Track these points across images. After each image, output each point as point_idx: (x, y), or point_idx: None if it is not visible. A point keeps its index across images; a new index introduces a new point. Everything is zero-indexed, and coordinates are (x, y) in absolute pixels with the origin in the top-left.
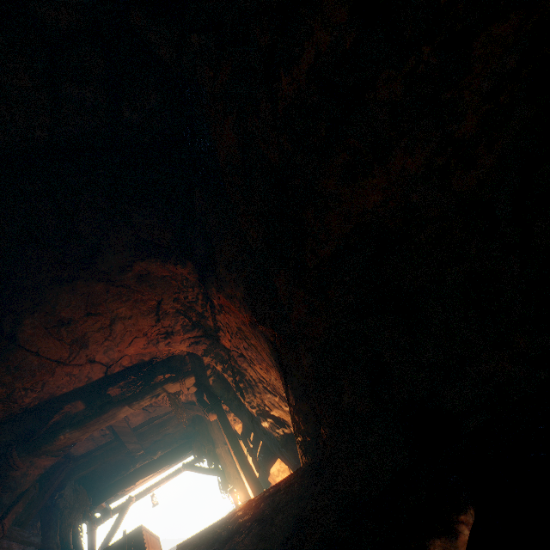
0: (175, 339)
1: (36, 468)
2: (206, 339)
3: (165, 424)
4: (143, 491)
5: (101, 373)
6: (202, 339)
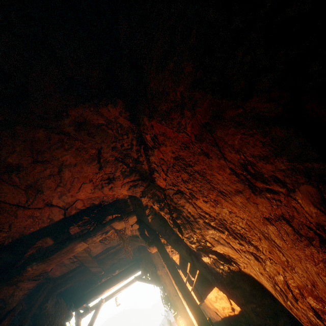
0: (117, 184)
1: (21, 290)
2: (143, 182)
3: (118, 252)
4: (109, 295)
5: (61, 215)
6: (139, 182)
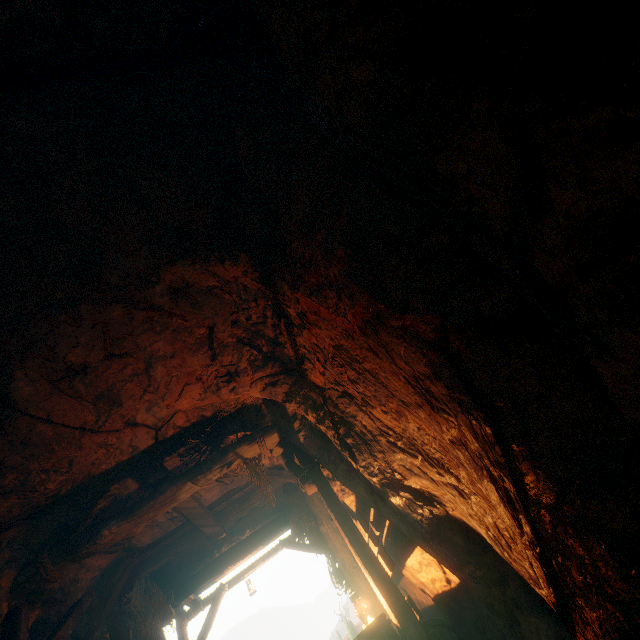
0: (242, 382)
1: (88, 571)
2: (286, 377)
3: (248, 497)
4: (235, 576)
5: (150, 439)
6: (280, 377)
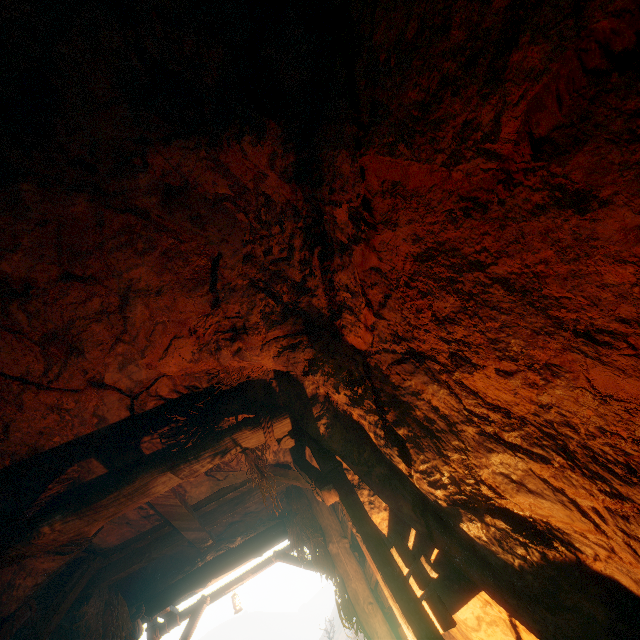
0: (251, 343)
1: (29, 575)
2: (312, 339)
3: (244, 498)
4: (220, 588)
5: (123, 409)
6: (303, 338)
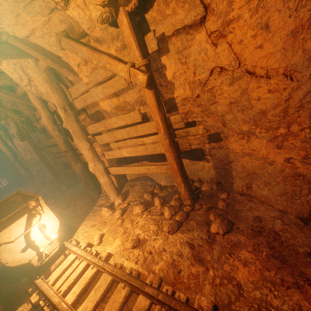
0: None
1: None
2: None
3: None
4: None
5: None
6: None
